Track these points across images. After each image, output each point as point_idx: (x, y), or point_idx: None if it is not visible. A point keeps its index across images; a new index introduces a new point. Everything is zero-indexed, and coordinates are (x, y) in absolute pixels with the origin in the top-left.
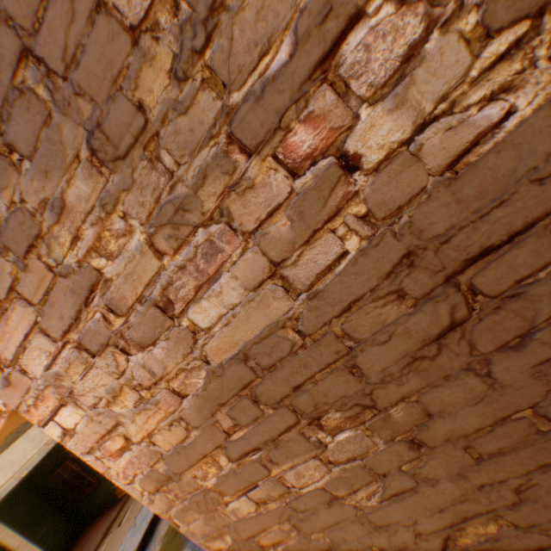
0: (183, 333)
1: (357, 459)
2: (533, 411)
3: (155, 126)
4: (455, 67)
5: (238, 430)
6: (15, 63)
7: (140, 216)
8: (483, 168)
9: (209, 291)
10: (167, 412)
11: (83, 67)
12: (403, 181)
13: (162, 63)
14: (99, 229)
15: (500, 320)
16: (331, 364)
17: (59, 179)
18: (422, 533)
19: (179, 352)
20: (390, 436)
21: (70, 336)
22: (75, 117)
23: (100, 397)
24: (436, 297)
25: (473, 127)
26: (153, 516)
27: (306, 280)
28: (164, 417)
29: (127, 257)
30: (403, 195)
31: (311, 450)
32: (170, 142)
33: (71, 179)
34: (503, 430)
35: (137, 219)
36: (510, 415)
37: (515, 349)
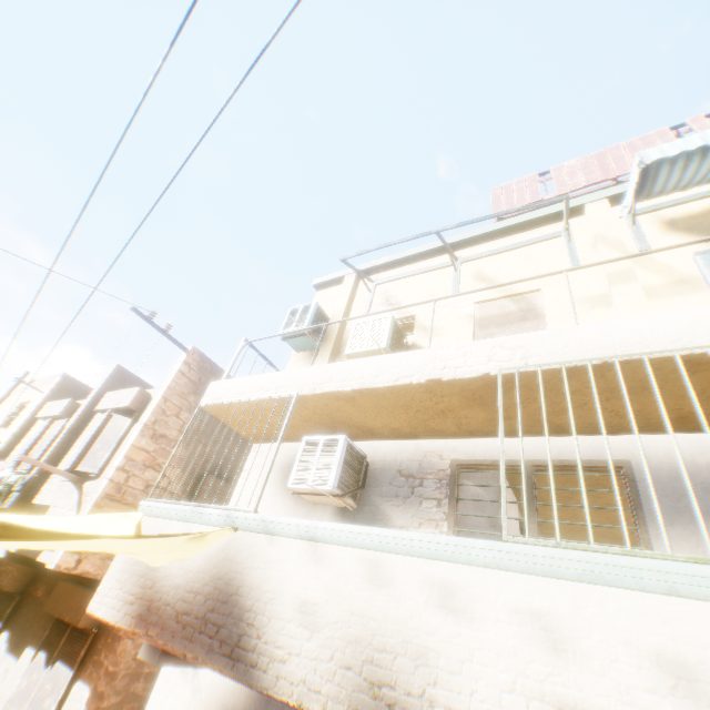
0: None
1: None
2: None
3: None
4: None
5: None
6: None
7: None
8: None
9: None
10: None
11: None
12: None
13: None
14: None
15: None
16: None
17: None
18: None
19: None
20: None
21: None
22: None
23: None
24: None
25: None
26: None
27: None
28: None
29: None
30: None
31: None
32: None
33: None
34: None
35: None
36: None
37: None
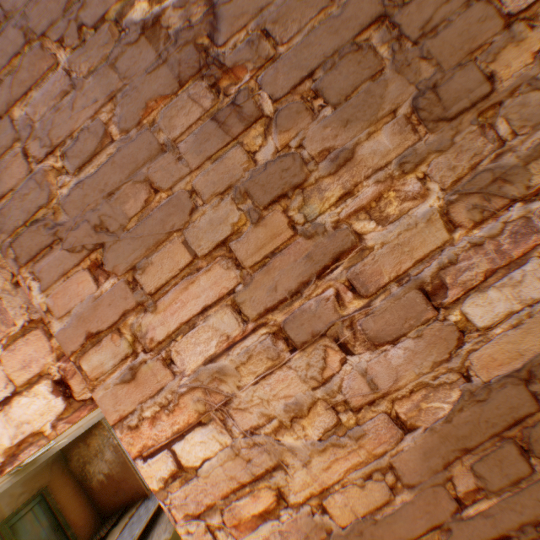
0: (445, 331)
1: None
2: None
3: (499, 97)
4: None
5: (480, 499)
6: (365, 25)
7: (444, 180)
8: None
9: (503, 278)
10: (370, 454)
11: (440, 38)
12: None
13: (528, 46)
14: (383, 188)
15: None
16: None
17: (359, 130)
18: None
19: (428, 358)
20: None
21: (271, 316)
22: (409, 77)
23: (269, 415)
24: None
25: None
26: None
27: None
28: (363, 461)
29: (406, 224)
30: None
31: None
32: (511, 112)
33: (373, 132)
34: None
35: (438, 183)
36: None
37: None
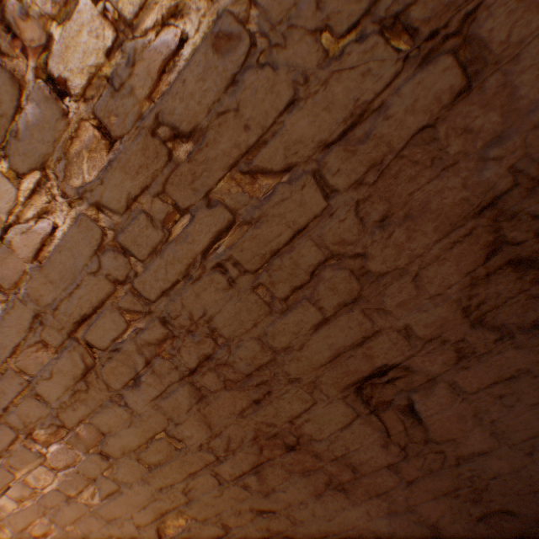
0: None
1: (72, 466)
2: (167, 433)
3: None
4: (10, 193)
5: None
6: None
7: None
8: (57, 261)
9: None
10: None
11: None
12: (11, 264)
13: None
14: None
15: (117, 367)
16: (22, 392)
17: None
18: (141, 525)
19: None
20: (86, 449)
21: None
22: None
23: None
24: (69, 347)
25: (39, 234)
26: None
27: None
28: None
29: None
30: (16, 274)
31: (38, 458)
32: None
33: None
34: (155, 446)
35: None
36: (155, 435)
37: (135, 387)
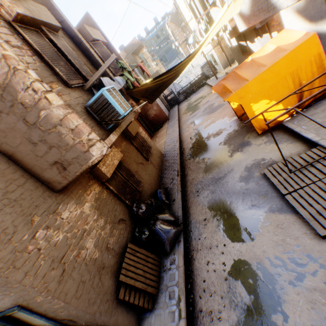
0: None
1: None
2: None
3: None
4: None
5: None
6: None
7: None
8: None
9: None
10: None
11: None
12: None
13: None
14: None
15: None
16: None
17: None
18: None
19: None
20: None
21: None
22: None
23: None
24: None
25: None
26: (179, 128)
27: None
28: None
29: None
30: None
31: None
32: None
33: None
34: None
35: None
36: None
37: None
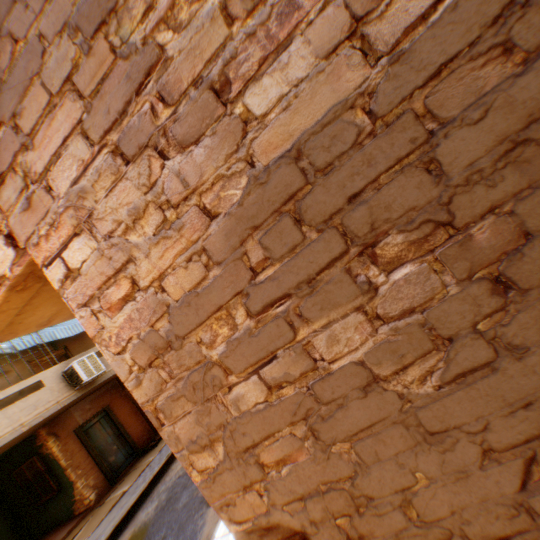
0: (233, 125)
1: (415, 312)
2: None
3: None
4: None
5: (268, 267)
6: None
7: None
8: None
9: (275, 64)
10: (189, 241)
11: None
12: None
13: None
14: None
15: None
16: (402, 159)
17: None
18: (493, 450)
19: (222, 152)
20: (466, 273)
21: (109, 137)
22: None
23: (119, 221)
24: None
25: None
26: (108, 537)
27: (390, 38)
28: (185, 248)
29: (195, 29)
30: None
31: (355, 298)
32: None
33: None
34: None
35: None
36: None
37: None
